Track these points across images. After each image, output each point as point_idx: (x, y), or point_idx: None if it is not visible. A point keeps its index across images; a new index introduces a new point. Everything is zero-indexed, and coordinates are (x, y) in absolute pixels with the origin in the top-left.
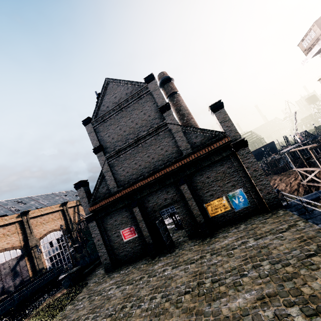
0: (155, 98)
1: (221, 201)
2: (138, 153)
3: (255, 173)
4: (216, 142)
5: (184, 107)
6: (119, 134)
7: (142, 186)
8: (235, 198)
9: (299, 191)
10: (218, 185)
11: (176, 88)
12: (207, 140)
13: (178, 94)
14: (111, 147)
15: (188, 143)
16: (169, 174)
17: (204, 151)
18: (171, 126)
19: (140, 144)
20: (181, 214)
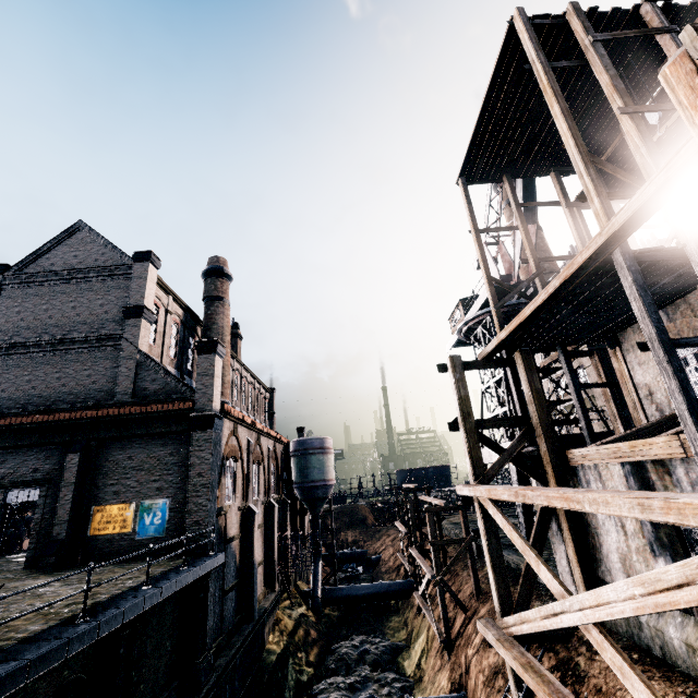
0: (133, 289)
1: (126, 511)
2: (45, 365)
3: (198, 480)
4: (170, 402)
5: (220, 328)
6: (39, 317)
7: (7, 427)
8: (151, 513)
9: (400, 571)
10: (138, 478)
11: (226, 291)
12: (166, 392)
13: (224, 303)
14: (8, 332)
15: (133, 384)
16: (68, 424)
17: (145, 409)
18: (127, 344)
19: (59, 351)
20: (41, 511)
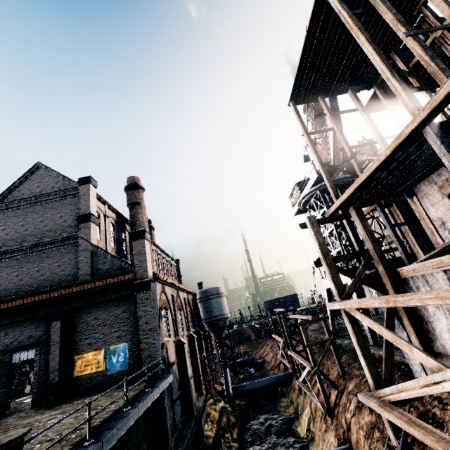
0: (81, 203)
1: (98, 355)
2: (27, 263)
3: (145, 326)
4: (119, 276)
5: (141, 223)
6: (18, 231)
7: (6, 310)
8: (116, 355)
9: (280, 367)
10: (103, 332)
11: (142, 198)
12: (114, 270)
13: (142, 206)
14: None
15: (91, 267)
16: (49, 301)
17: (101, 283)
18: (82, 241)
19: (36, 252)
20: (38, 365)
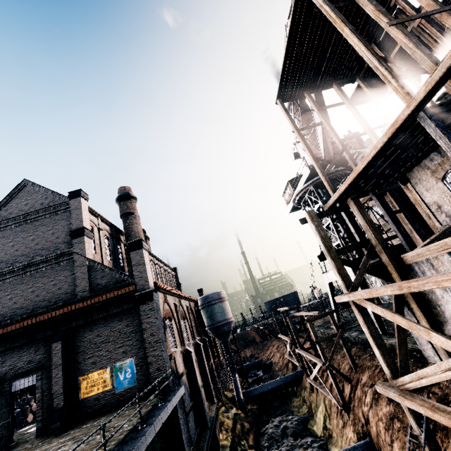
0: (73, 217)
1: (104, 374)
2: (20, 284)
3: (151, 339)
4: (119, 289)
5: (137, 233)
6: (8, 252)
7: (1, 336)
8: (122, 371)
9: (288, 367)
10: (107, 349)
11: (135, 208)
12: (113, 283)
13: (135, 216)
14: None
15: (88, 283)
16: (47, 322)
17: (101, 298)
18: (77, 256)
19: (29, 272)
20: (40, 391)
